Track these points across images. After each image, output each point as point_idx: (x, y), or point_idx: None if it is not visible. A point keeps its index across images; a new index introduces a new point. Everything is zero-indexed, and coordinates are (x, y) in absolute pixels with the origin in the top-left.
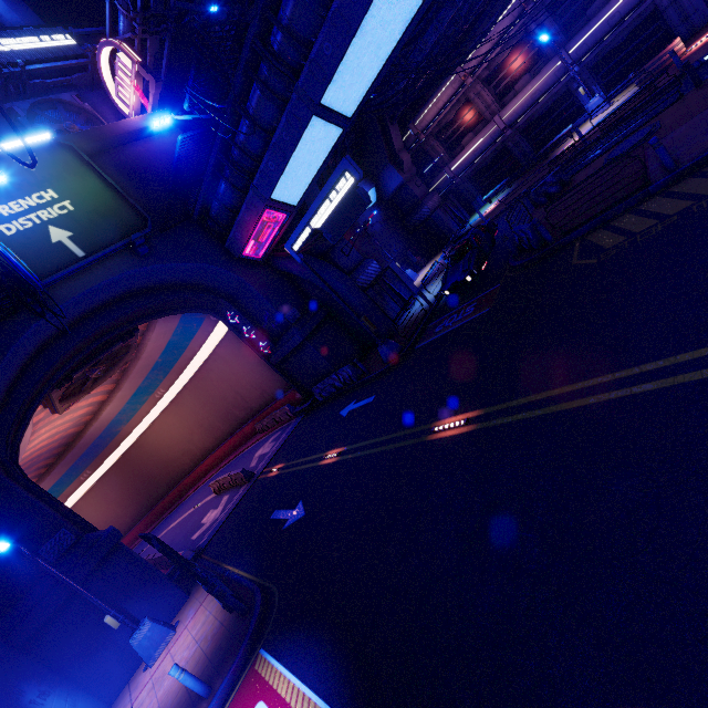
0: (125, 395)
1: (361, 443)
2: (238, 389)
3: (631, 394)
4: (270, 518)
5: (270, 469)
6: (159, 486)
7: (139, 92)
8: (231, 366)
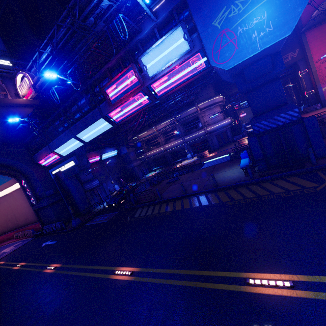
0: None
1: (31, 263)
2: (15, 213)
3: (79, 275)
4: None
5: None
6: None
7: (28, 91)
8: (17, 202)
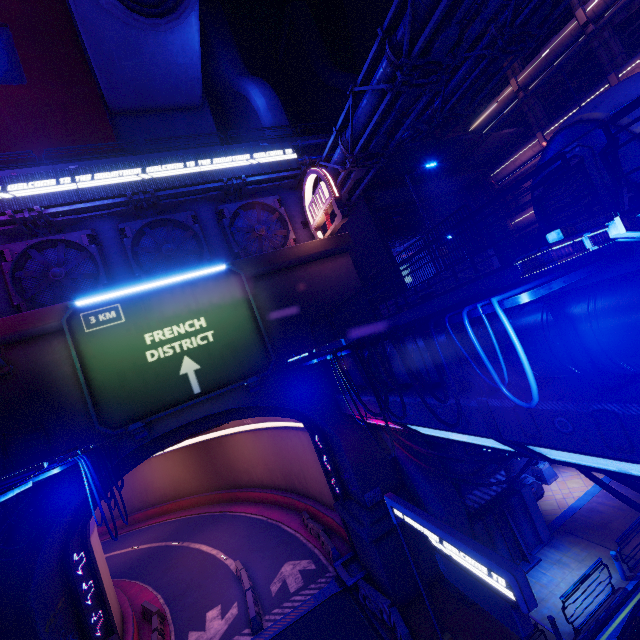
0: None
1: None
2: (304, 469)
3: None
4: None
5: None
6: (220, 480)
7: (327, 213)
8: (306, 452)
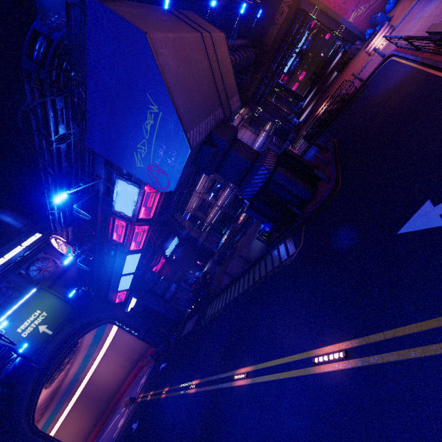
0: (79, 361)
1: (155, 391)
2: (131, 346)
3: (176, 394)
4: (131, 427)
5: (139, 397)
6: (104, 402)
7: (67, 247)
8: (125, 338)
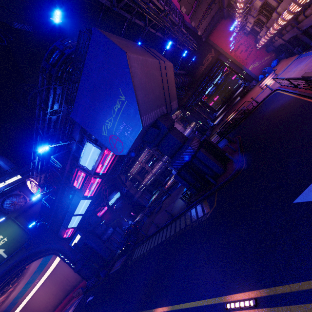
0: (21, 286)
1: None
2: (67, 278)
3: None
4: None
5: None
6: None
7: (37, 188)
8: (64, 269)
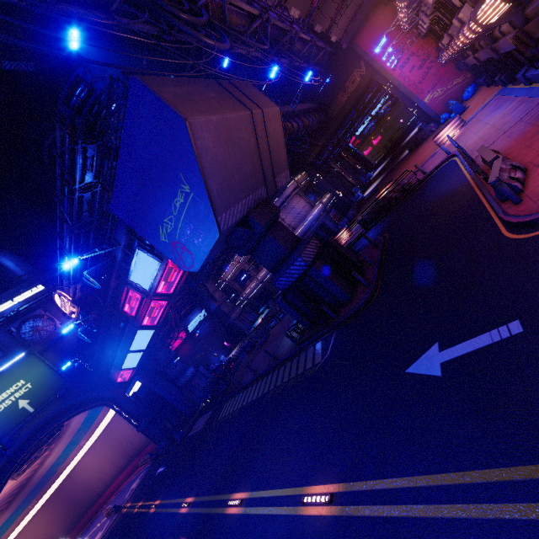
0: (61, 448)
1: (145, 502)
2: (128, 438)
3: (166, 512)
4: None
5: (125, 506)
6: (83, 506)
7: (72, 306)
8: (123, 426)
